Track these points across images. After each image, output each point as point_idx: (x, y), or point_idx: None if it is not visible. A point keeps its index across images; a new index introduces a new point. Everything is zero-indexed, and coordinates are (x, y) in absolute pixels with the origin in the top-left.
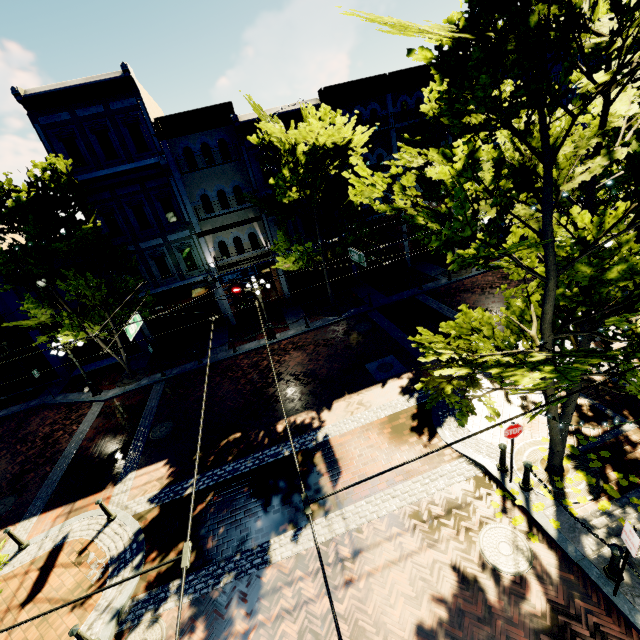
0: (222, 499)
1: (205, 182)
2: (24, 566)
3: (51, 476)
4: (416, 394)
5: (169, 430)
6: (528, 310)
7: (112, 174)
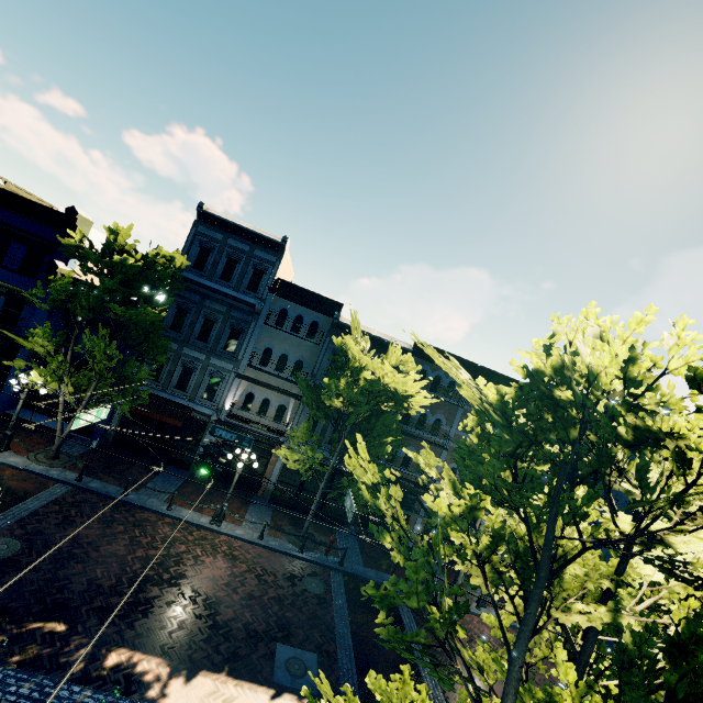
0: None
1: (279, 341)
2: None
3: None
4: None
5: (7, 553)
6: None
7: (214, 288)
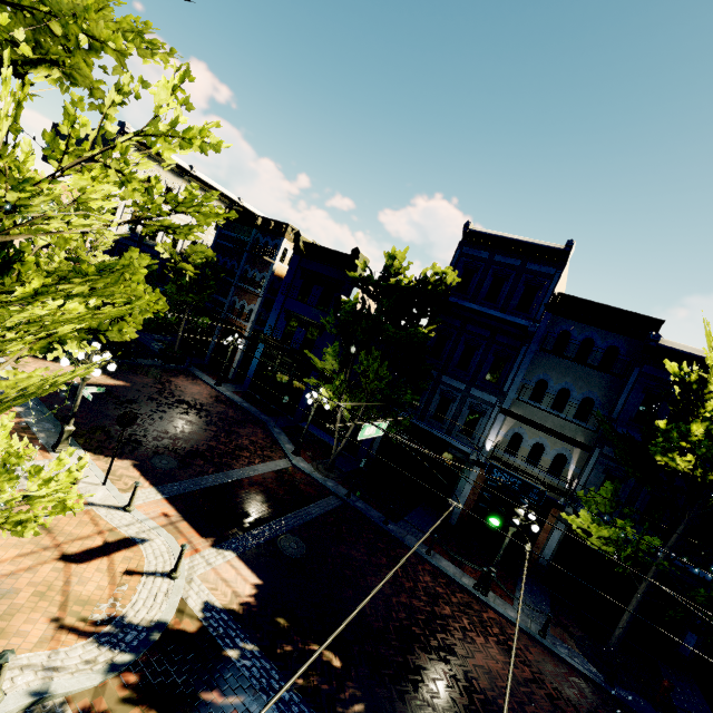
0: None
1: (557, 371)
2: (108, 524)
3: (205, 478)
4: None
5: (296, 553)
6: None
7: (477, 311)
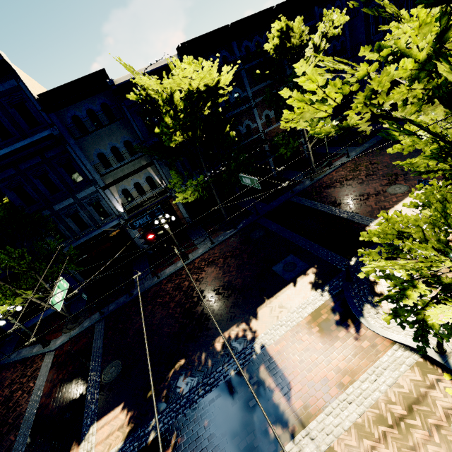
0: (186, 440)
1: (98, 142)
2: None
3: (16, 446)
4: (326, 287)
5: (118, 369)
6: (448, 204)
7: (11, 152)
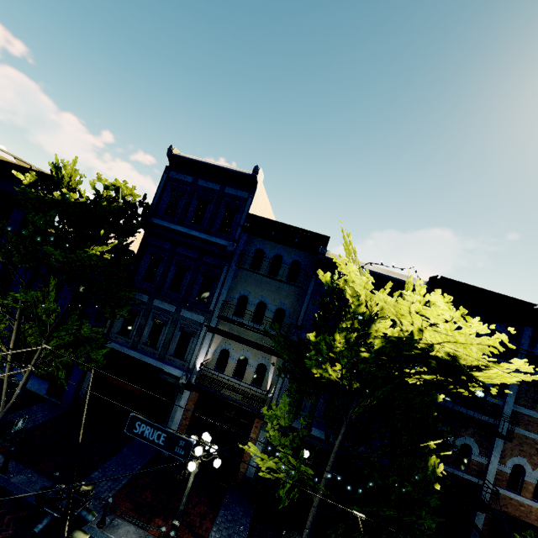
0: None
1: (255, 286)
2: None
3: None
4: None
5: None
6: None
7: (184, 233)
